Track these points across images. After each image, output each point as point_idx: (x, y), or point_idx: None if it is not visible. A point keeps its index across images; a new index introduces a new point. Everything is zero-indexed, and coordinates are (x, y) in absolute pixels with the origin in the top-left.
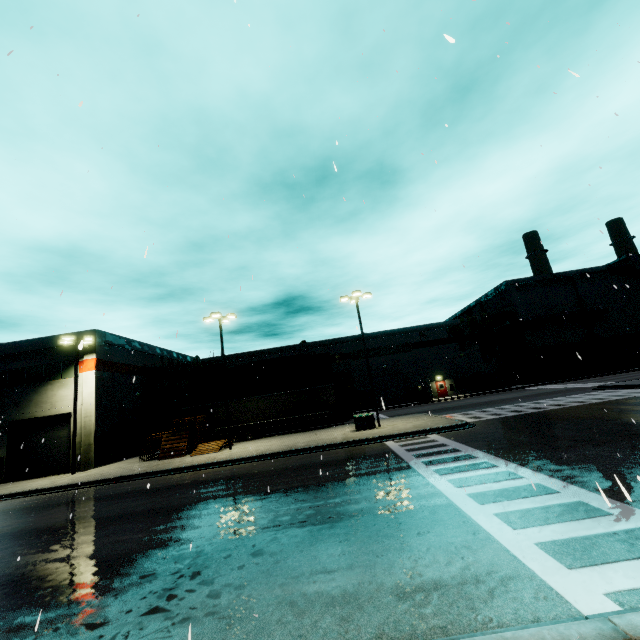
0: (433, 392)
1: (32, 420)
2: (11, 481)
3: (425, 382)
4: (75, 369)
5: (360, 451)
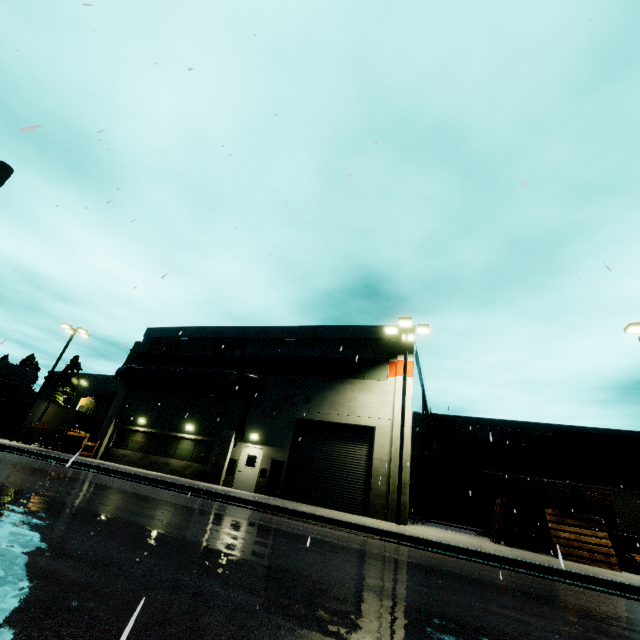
0: None
1: (320, 424)
2: (285, 499)
3: None
4: (404, 366)
5: None
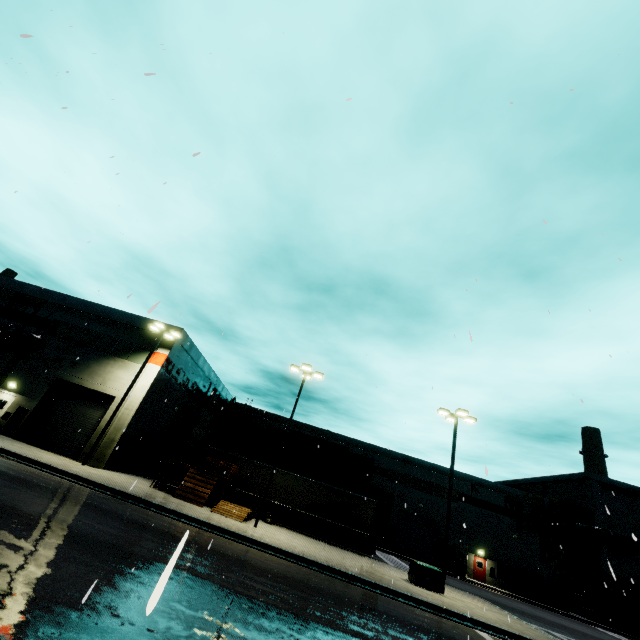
0: (468, 567)
1: (77, 386)
2: (19, 439)
3: (462, 549)
4: (148, 356)
5: (453, 629)
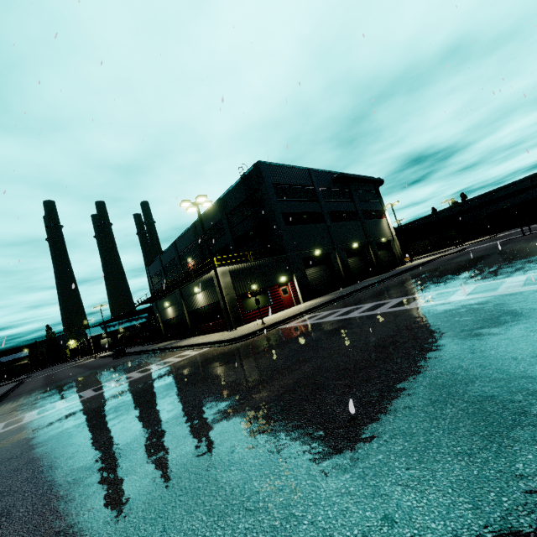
0: None
1: None
2: None
3: None
4: None
5: (444, 252)
